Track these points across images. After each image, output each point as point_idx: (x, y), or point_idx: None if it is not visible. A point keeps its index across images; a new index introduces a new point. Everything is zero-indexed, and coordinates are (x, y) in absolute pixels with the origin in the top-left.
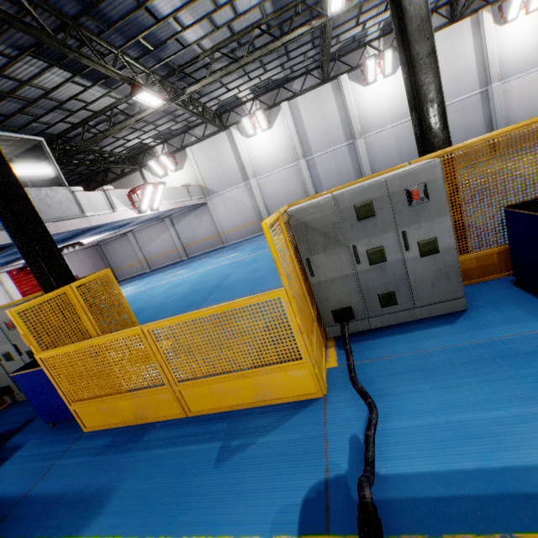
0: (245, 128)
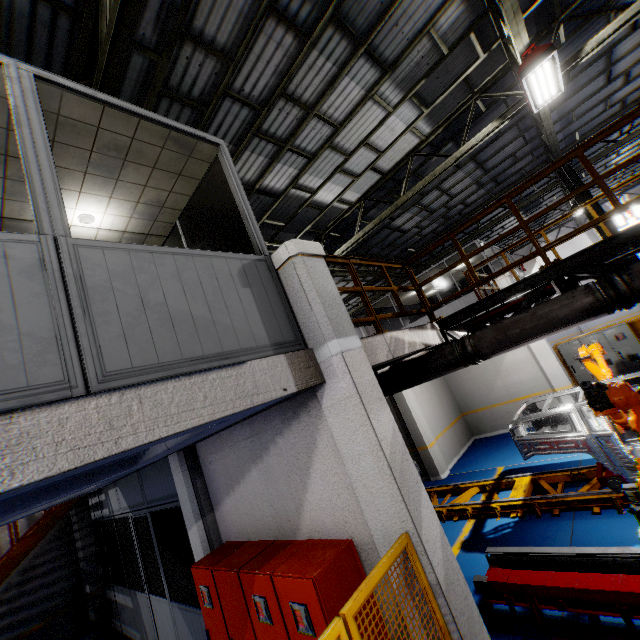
0: (613, 221)
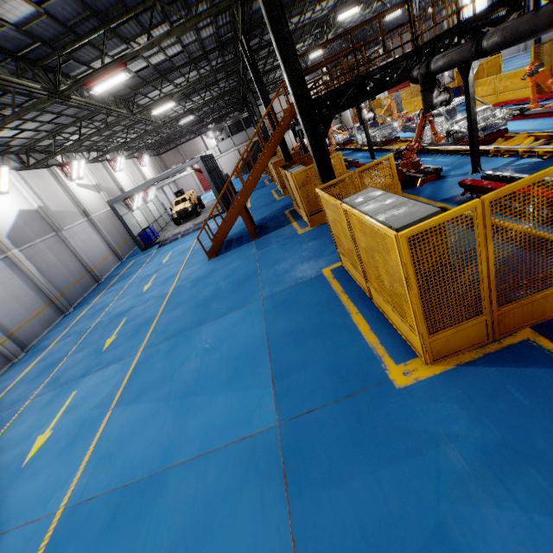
0: None
